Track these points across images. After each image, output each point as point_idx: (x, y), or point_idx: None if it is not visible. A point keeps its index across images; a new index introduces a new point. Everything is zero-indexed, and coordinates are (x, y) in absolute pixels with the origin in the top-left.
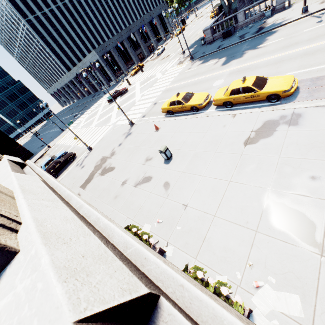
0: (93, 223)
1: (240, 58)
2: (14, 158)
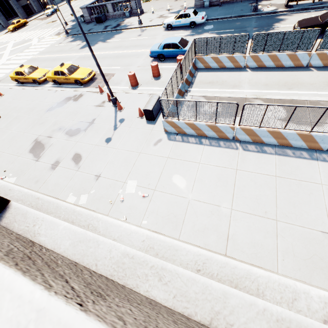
0: None
1: (92, 47)
2: None
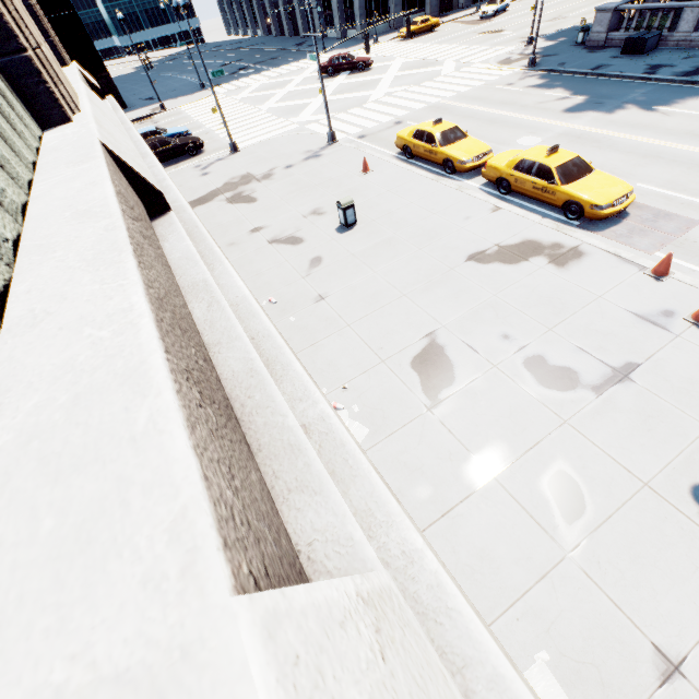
0: (157, 181)
1: (606, 114)
2: (89, 76)
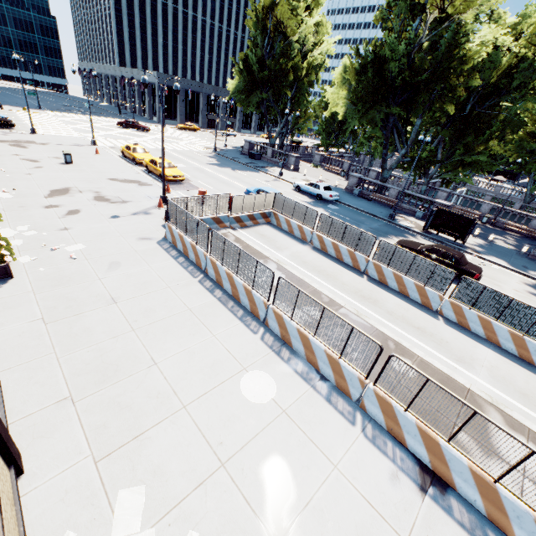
0: None
1: (218, 167)
2: None
